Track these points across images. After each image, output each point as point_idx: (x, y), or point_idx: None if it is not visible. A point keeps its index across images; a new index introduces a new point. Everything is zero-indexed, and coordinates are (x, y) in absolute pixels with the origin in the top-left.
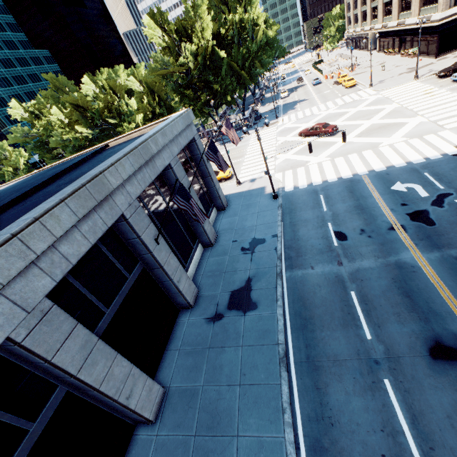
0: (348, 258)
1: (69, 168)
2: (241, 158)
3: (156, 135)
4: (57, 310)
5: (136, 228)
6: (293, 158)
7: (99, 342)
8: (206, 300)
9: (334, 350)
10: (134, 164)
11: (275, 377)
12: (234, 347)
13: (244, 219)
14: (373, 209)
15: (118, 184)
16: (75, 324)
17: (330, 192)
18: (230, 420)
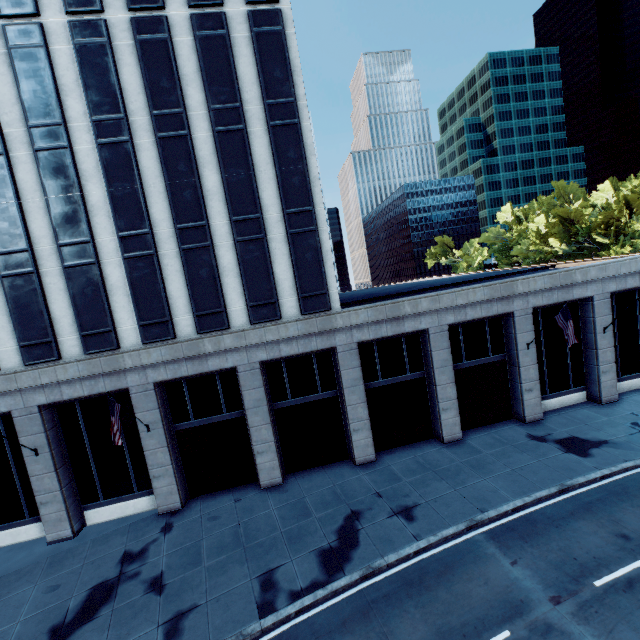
0: None
1: (506, 275)
2: None
3: (589, 268)
4: (447, 334)
5: (516, 326)
6: None
7: (451, 366)
8: (542, 427)
9: (623, 518)
10: (546, 284)
11: (543, 485)
12: (532, 457)
13: None
14: None
15: (523, 292)
16: (448, 347)
17: None
18: (488, 473)
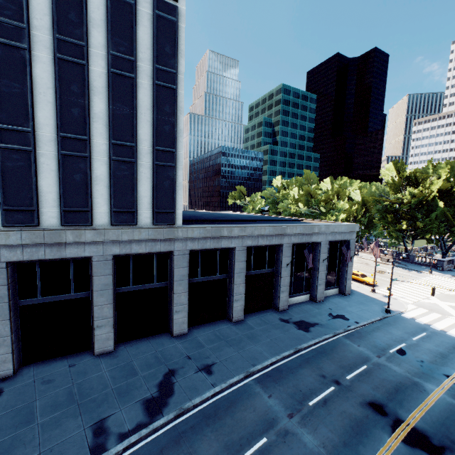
0: (388, 359)
1: (278, 220)
2: (398, 282)
3: (322, 226)
4: (246, 252)
5: (283, 253)
6: (443, 306)
7: (245, 273)
8: (287, 314)
9: (323, 366)
10: (301, 231)
11: (287, 349)
12: (281, 332)
13: (349, 306)
14: (453, 363)
15: (289, 233)
16: (245, 260)
17: (435, 336)
18: (257, 342)
